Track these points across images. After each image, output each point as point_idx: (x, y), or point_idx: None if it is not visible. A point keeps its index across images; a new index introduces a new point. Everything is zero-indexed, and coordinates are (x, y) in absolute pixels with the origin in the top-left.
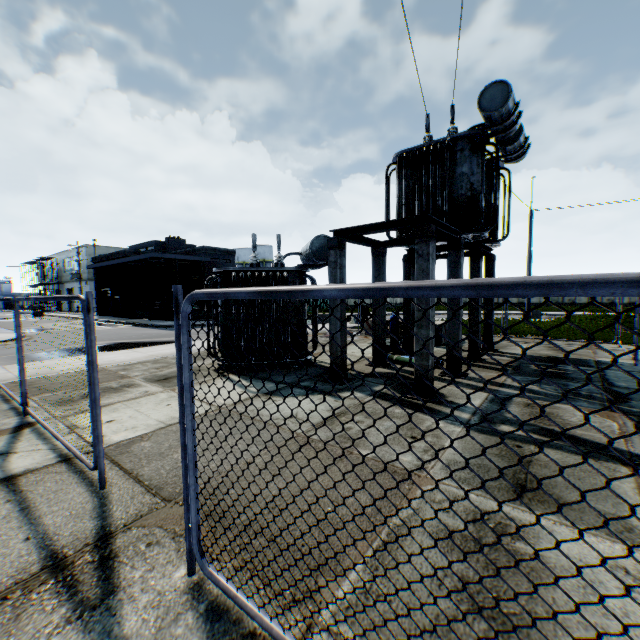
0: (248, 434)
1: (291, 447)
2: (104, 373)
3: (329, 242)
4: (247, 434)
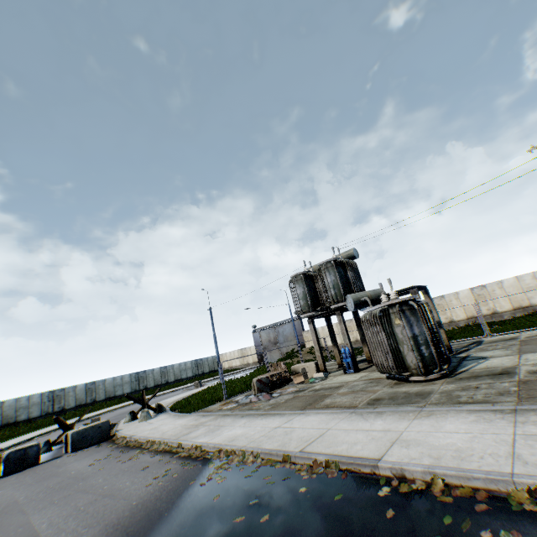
0: (533, 347)
1: (530, 344)
2: (531, 391)
3: (416, 290)
4: (534, 347)
